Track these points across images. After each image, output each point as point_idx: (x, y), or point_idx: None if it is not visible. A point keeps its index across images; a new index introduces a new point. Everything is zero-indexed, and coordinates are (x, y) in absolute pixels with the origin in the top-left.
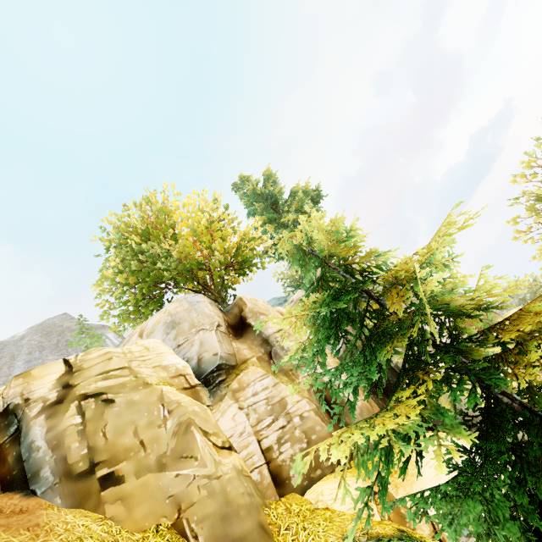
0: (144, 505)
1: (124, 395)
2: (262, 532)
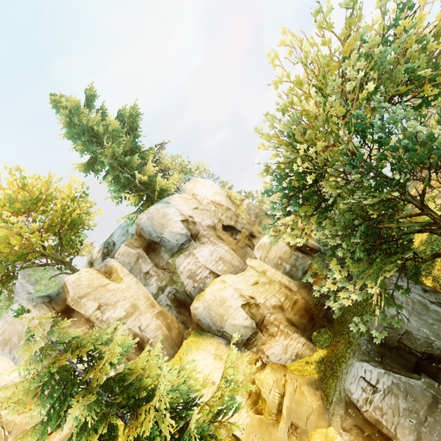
0: None
1: None
2: None
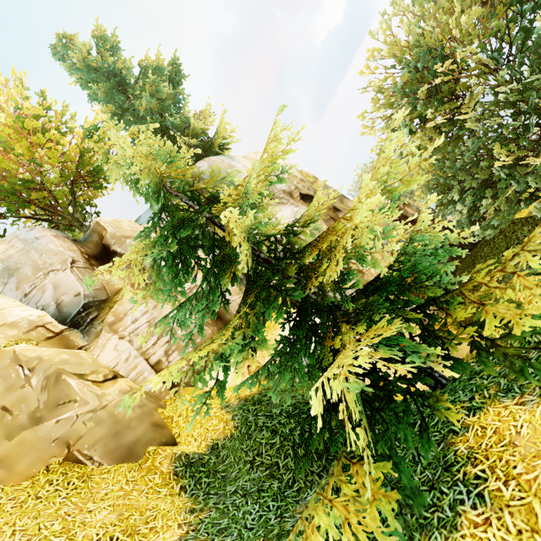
0: (26, 458)
1: None
2: (156, 428)
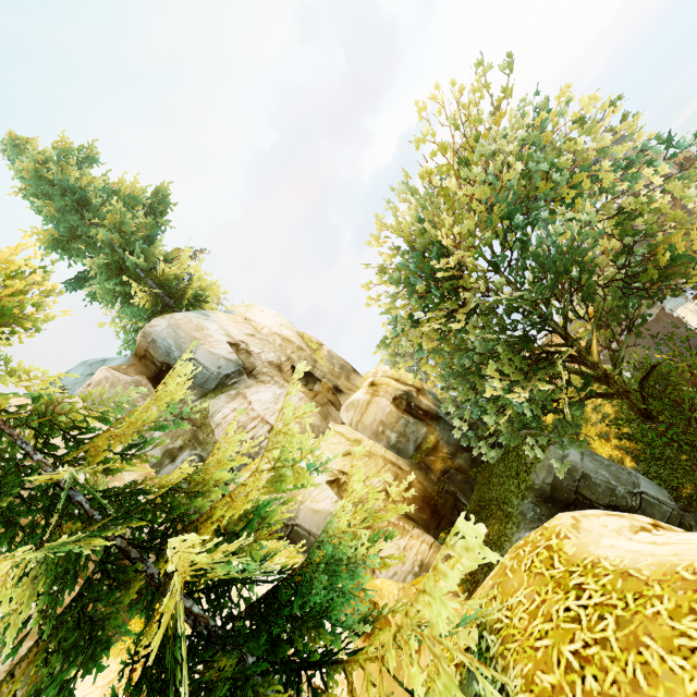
0: None
1: None
2: None
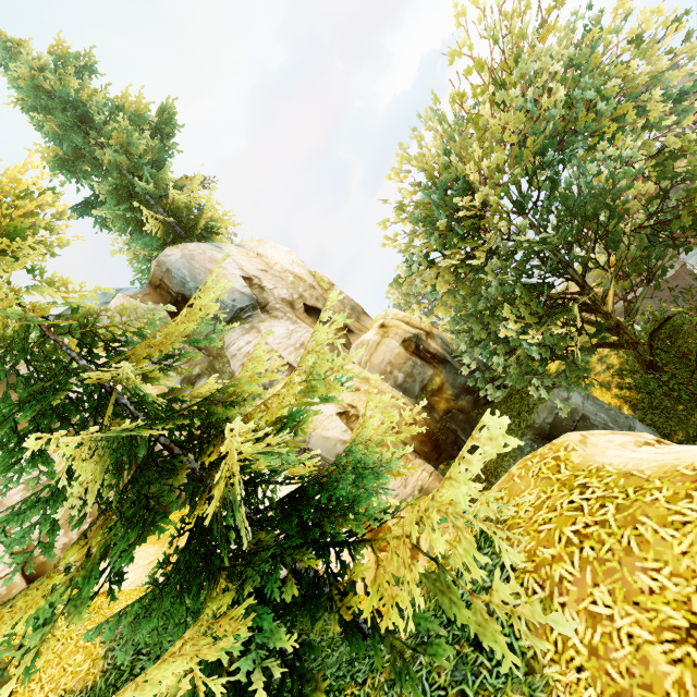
0: None
1: None
2: None
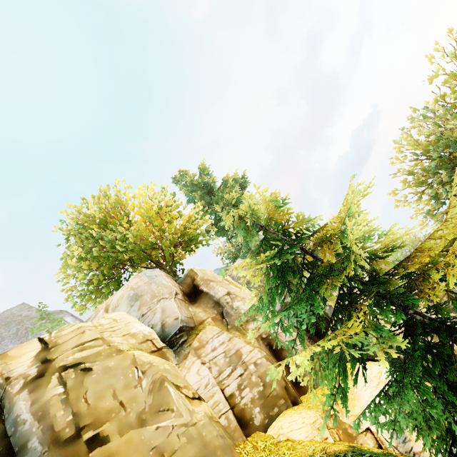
0: None
1: (100, 363)
2: None
